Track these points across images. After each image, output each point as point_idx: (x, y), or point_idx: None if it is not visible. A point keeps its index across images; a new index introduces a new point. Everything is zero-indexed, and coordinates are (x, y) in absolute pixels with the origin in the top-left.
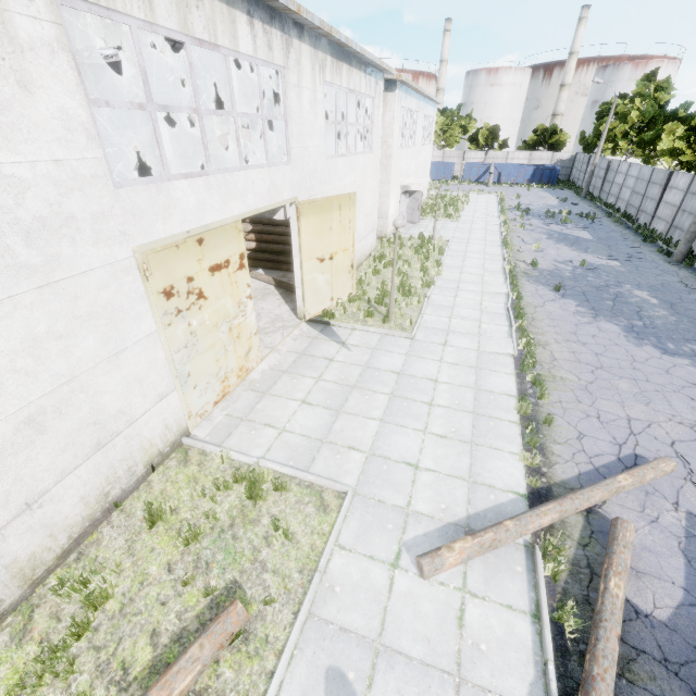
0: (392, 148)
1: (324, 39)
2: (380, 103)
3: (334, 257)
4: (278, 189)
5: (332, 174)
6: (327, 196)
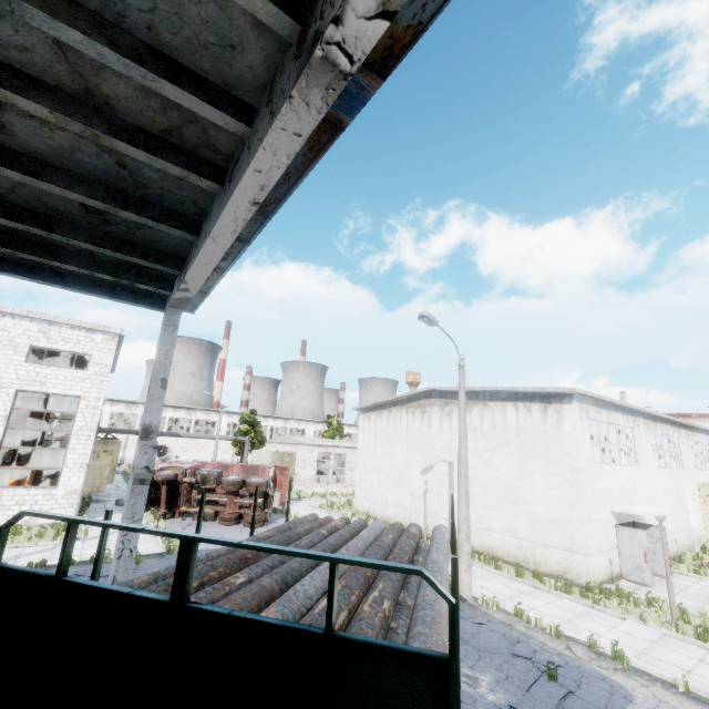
0: None
1: None
2: None
3: None
4: None
5: None
6: None
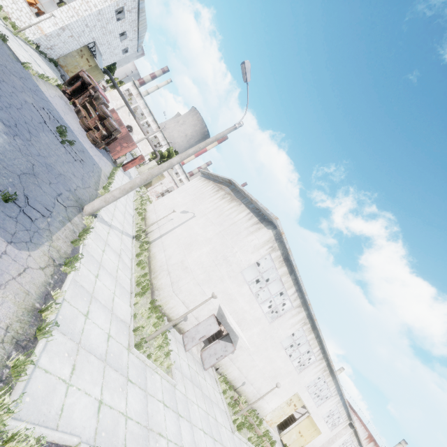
0: (336, 440)
1: (343, 400)
2: (344, 424)
3: (302, 436)
4: (311, 408)
5: (319, 420)
6: (316, 423)
